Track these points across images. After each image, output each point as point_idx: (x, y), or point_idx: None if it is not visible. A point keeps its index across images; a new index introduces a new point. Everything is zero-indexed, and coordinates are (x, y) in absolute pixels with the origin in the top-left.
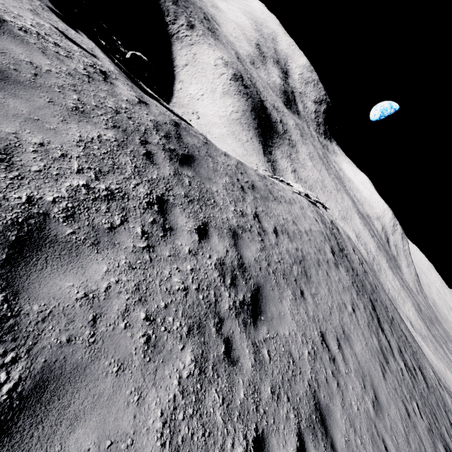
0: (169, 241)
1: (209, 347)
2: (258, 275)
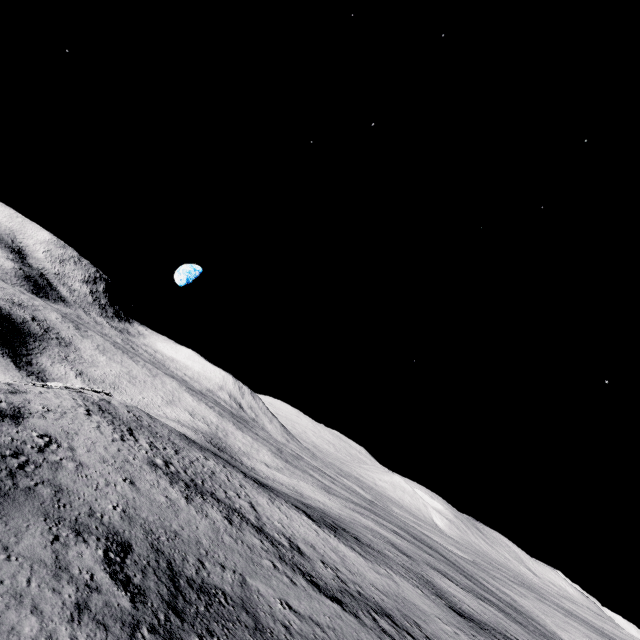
0: None
1: None
2: (14, 412)
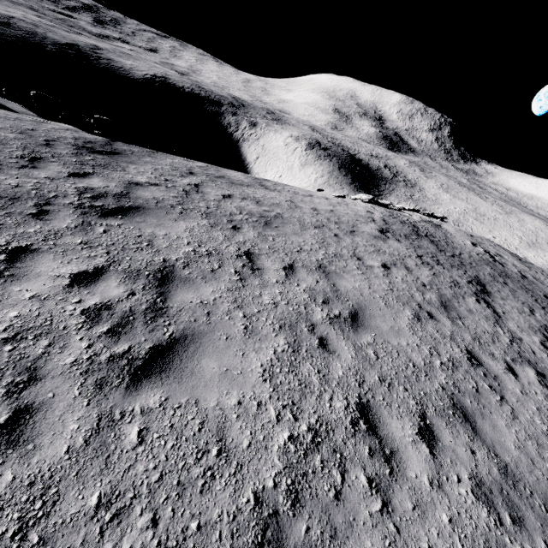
0: (24, 170)
1: (14, 207)
2: (148, 204)
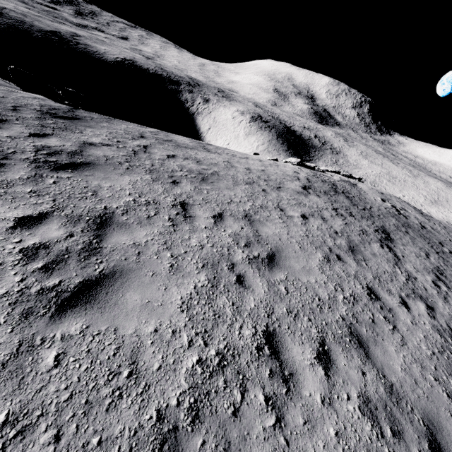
0: None
1: None
2: (99, 161)
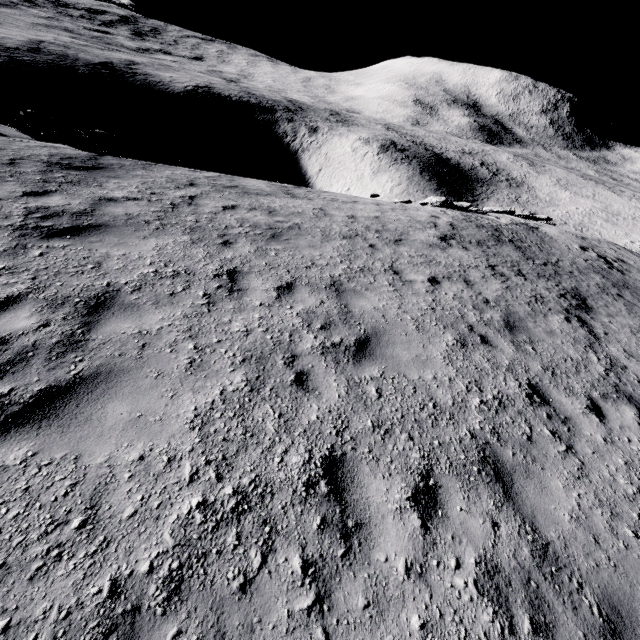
0: None
1: None
2: (116, 221)
